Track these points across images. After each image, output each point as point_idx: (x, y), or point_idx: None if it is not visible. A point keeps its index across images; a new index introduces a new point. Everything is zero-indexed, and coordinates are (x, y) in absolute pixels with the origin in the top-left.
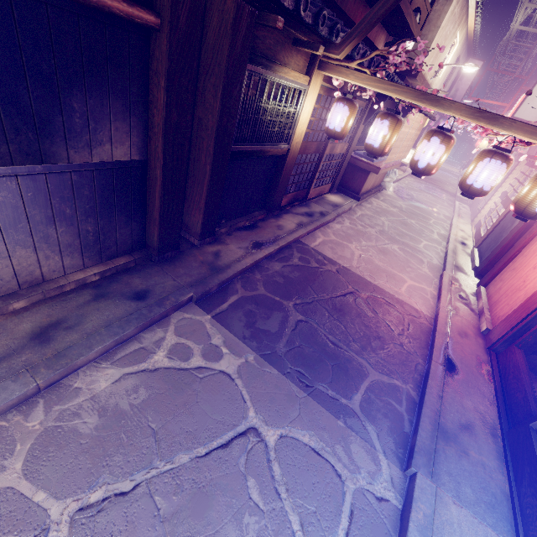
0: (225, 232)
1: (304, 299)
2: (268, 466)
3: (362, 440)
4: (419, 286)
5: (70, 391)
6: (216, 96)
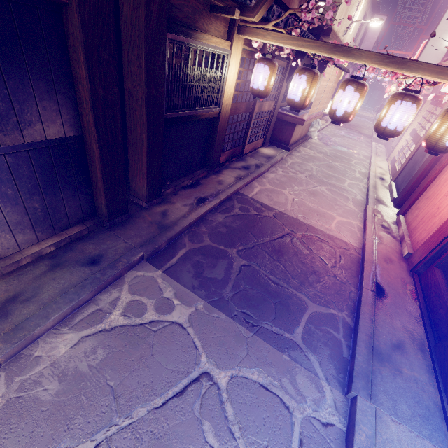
0: (171, 192)
1: (246, 244)
2: (221, 408)
3: (306, 371)
4: (346, 221)
5: (31, 360)
6: (141, 67)
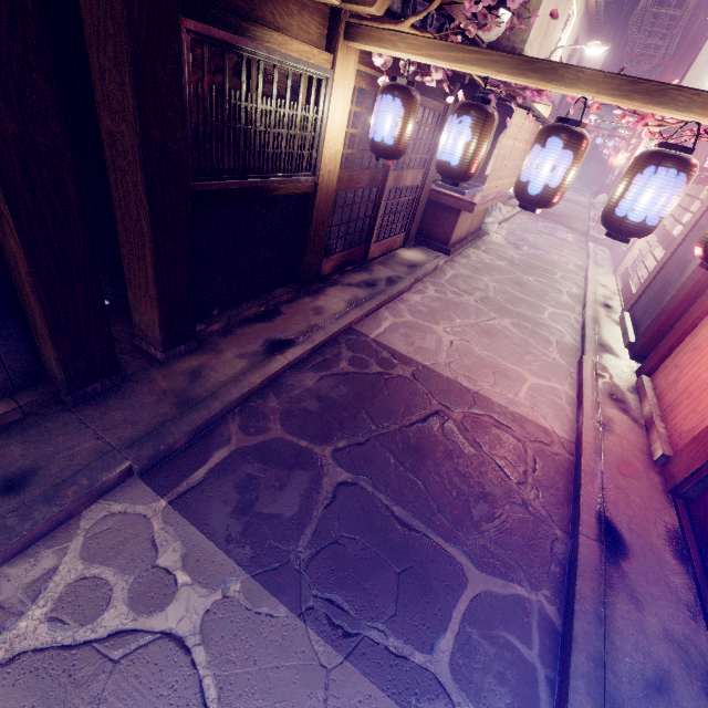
0: (219, 330)
1: (354, 436)
2: None
3: None
4: (546, 385)
5: None
6: (124, 84)
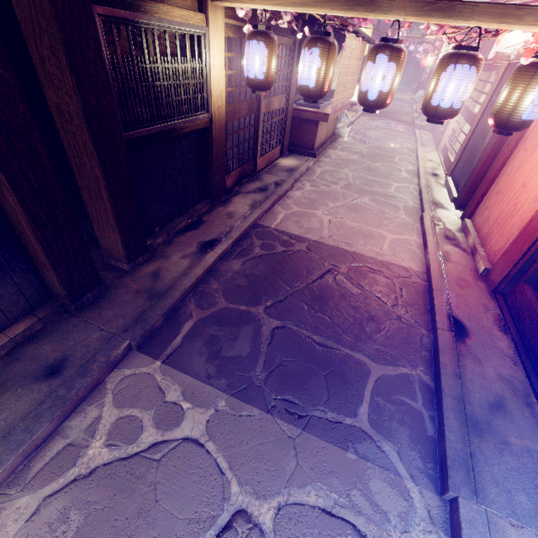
0: (163, 242)
1: (276, 297)
2: None
3: (382, 470)
4: (401, 238)
5: None
6: (62, 66)
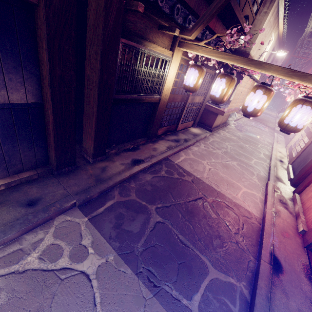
0: (114, 153)
1: (165, 203)
2: None
3: None
4: (250, 192)
5: None
6: (97, 59)
